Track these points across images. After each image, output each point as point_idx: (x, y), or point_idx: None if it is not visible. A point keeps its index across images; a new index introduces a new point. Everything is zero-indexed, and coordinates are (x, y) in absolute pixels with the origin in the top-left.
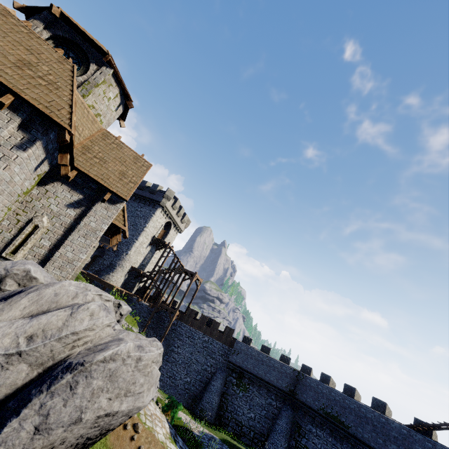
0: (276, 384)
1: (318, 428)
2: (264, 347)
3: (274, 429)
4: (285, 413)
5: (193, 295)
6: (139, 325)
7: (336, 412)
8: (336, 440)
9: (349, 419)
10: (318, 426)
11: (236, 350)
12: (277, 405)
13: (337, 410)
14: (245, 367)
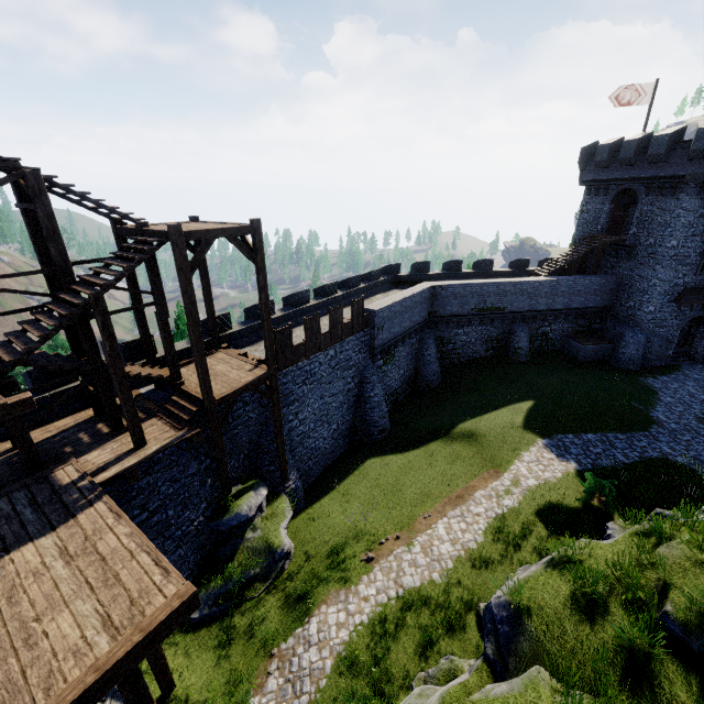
0: (419, 321)
1: (465, 327)
2: (355, 280)
3: (429, 363)
4: (431, 340)
5: (205, 286)
6: (206, 494)
7: (491, 303)
8: (486, 325)
9: (505, 301)
10: (466, 325)
11: (379, 327)
12: (417, 339)
13: (492, 301)
14: (393, 335)
